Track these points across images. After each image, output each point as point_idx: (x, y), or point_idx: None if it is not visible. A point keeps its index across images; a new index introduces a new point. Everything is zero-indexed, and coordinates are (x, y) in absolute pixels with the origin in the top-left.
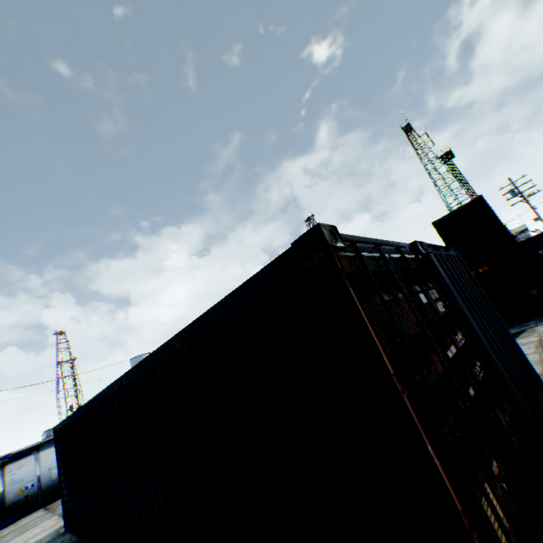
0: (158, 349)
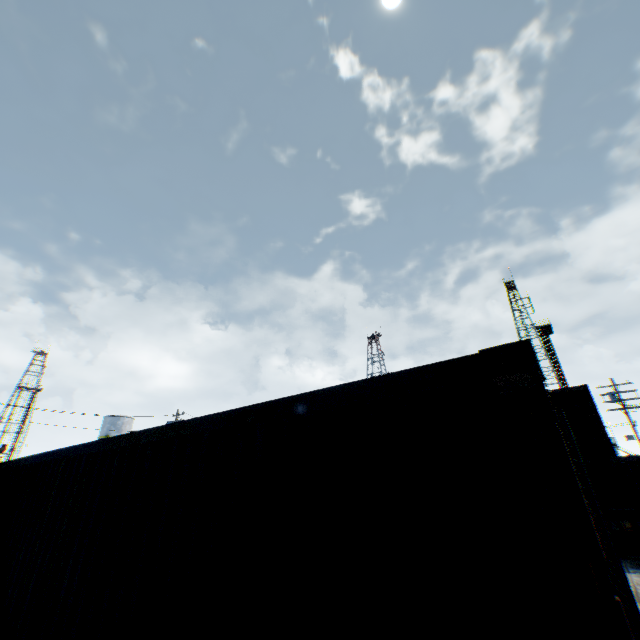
0: (217, 415)
